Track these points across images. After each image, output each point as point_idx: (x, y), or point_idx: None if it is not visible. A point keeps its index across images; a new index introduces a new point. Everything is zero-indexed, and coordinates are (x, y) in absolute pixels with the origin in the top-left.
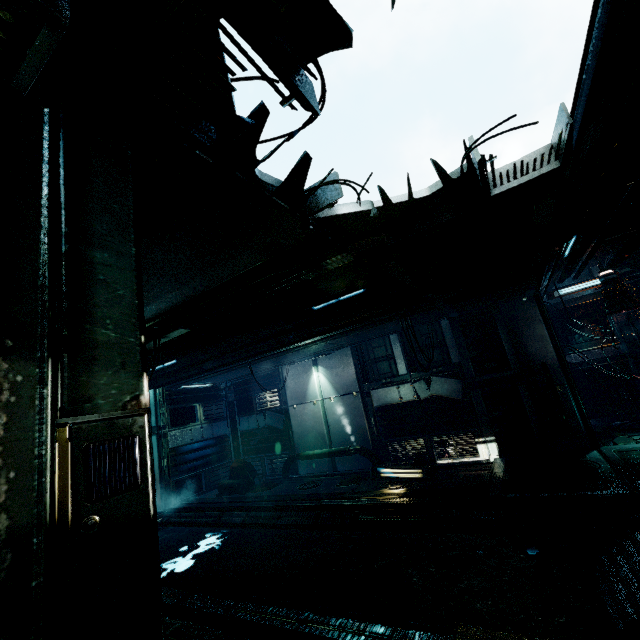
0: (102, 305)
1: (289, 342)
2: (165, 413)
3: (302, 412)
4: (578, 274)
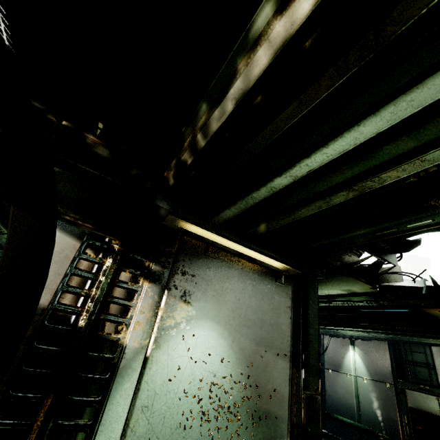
0: (311, 350)
1: (336, 325)
2: None
3: (336, 378)
4: None
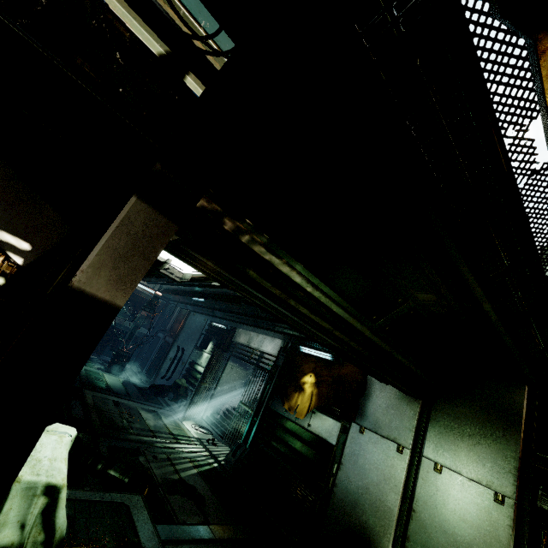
0: None
1: None
2: None
3: None
4: (151, 283)
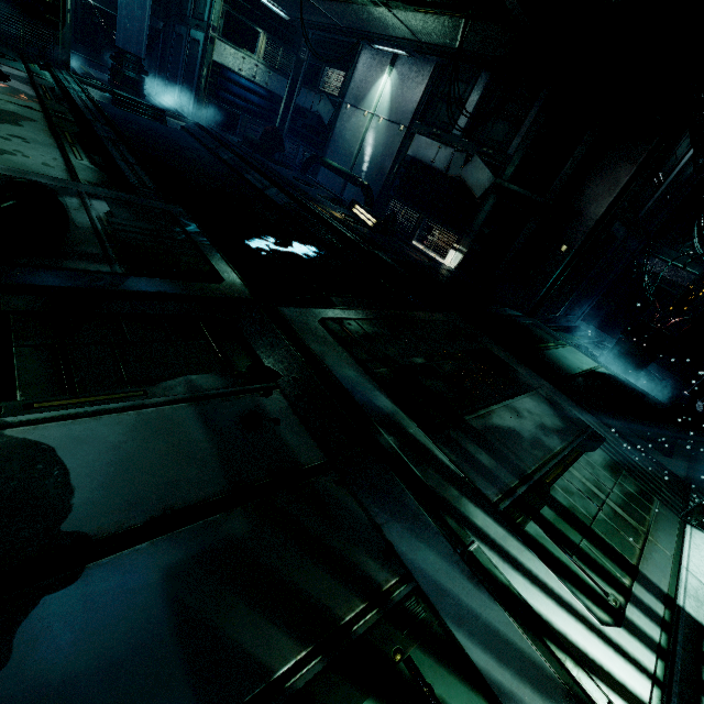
0: None
1: None
2: (220, 12)
3: (350, 117)
4: None
